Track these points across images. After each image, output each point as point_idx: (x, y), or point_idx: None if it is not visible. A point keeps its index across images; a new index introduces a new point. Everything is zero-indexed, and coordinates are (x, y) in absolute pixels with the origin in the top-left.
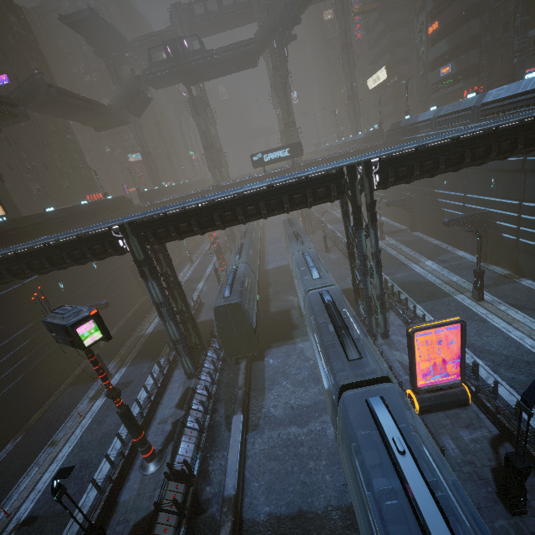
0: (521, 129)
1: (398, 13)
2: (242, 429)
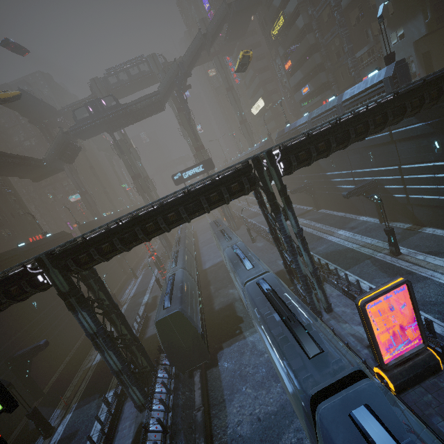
0: (387, 105)
1: (261, 62)
2: None
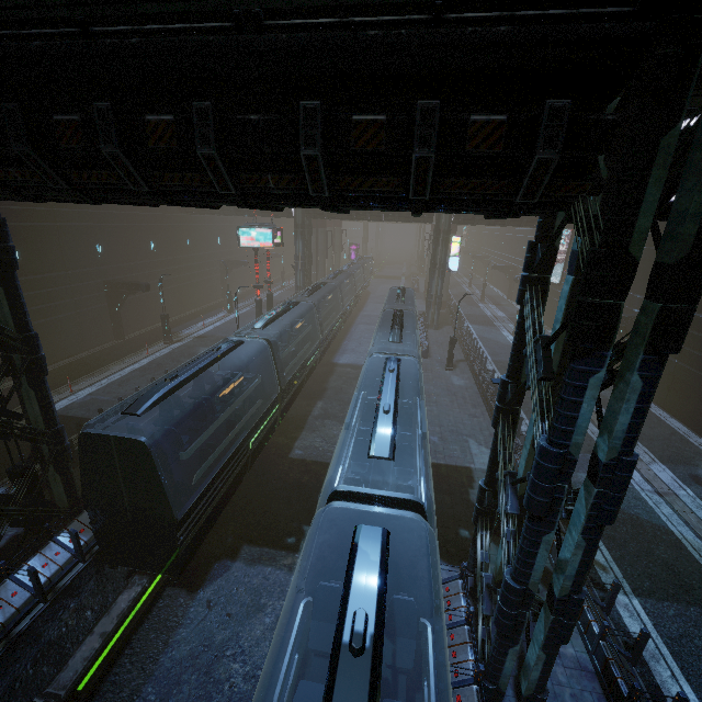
0: None
1: None
2: None
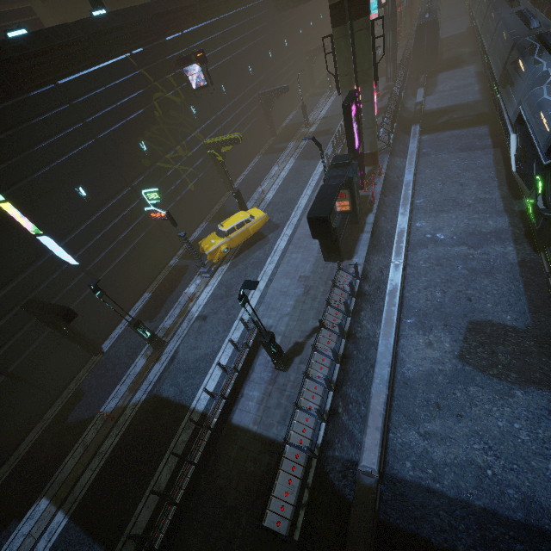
0: None
1: None
2: (424, 91)
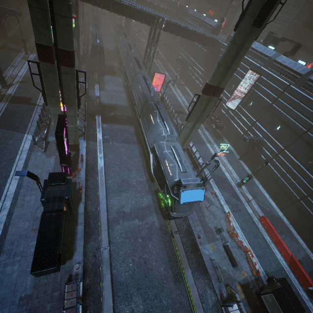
0: (199, 35)
1: None
2: (99, 87)
